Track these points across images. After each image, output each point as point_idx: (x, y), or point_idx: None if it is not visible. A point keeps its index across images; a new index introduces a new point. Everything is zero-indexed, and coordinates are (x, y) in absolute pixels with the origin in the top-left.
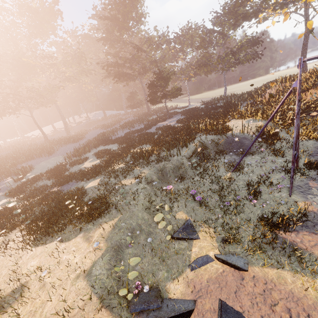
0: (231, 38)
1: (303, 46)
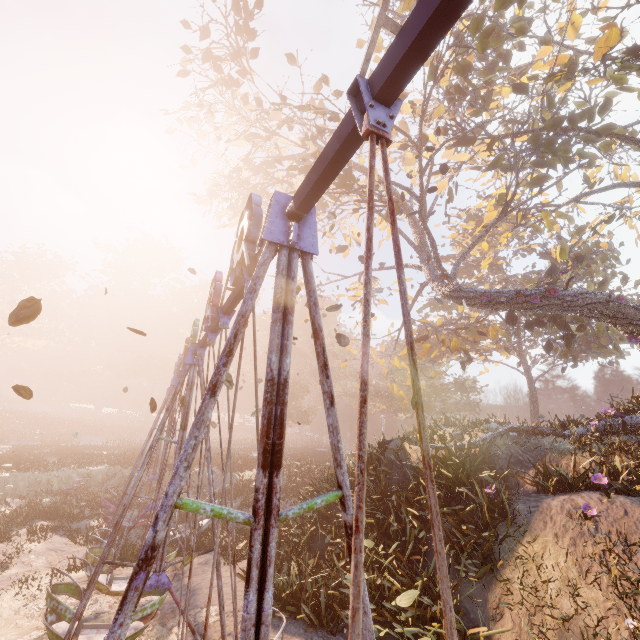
0: (430, 372)
1: (531, 415)
